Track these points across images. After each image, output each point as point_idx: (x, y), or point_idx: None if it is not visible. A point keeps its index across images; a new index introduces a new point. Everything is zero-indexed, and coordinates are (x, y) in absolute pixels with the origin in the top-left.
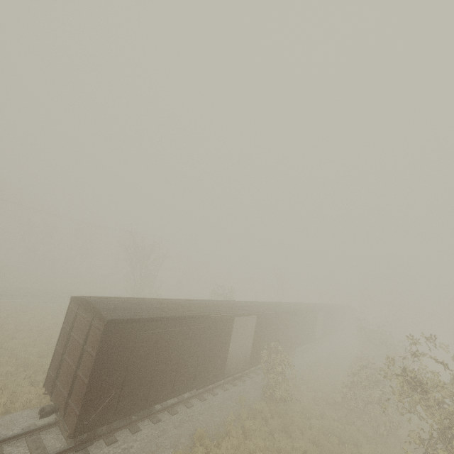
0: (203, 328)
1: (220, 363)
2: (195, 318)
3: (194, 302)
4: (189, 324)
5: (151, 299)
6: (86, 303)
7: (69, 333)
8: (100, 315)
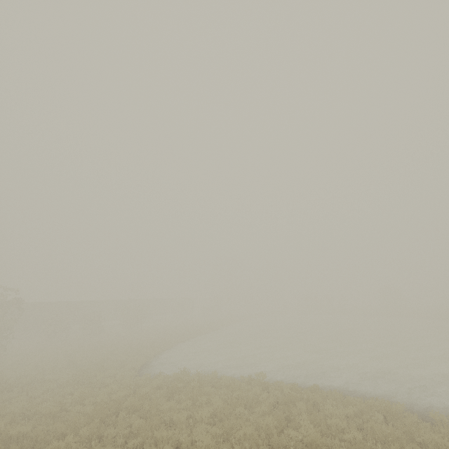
0: None
1: None
2: None
3: None
4: None
5: None
6: None
7: None
8: None
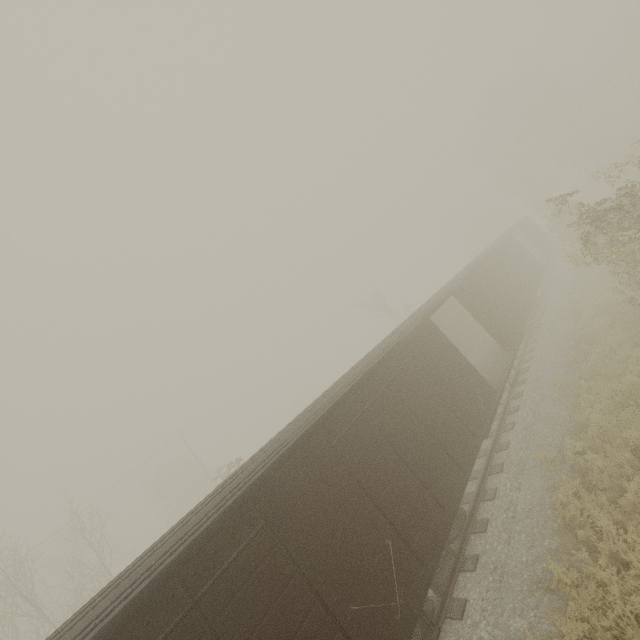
0: None
1: None
2: None
3: None
4: None
5: None
6: None
7: None
8: None
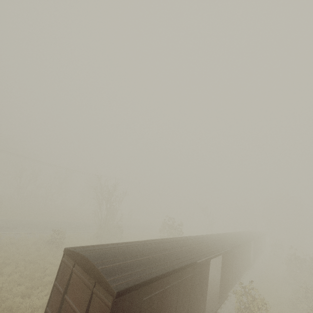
0: (191, 275)
1: (202, 309)
2: (186, 267)
3: (174, 245)
4: (182, 275)
5: (139, 245)
6: (84, 261)
7: (63, 296)
8: (105, 283)
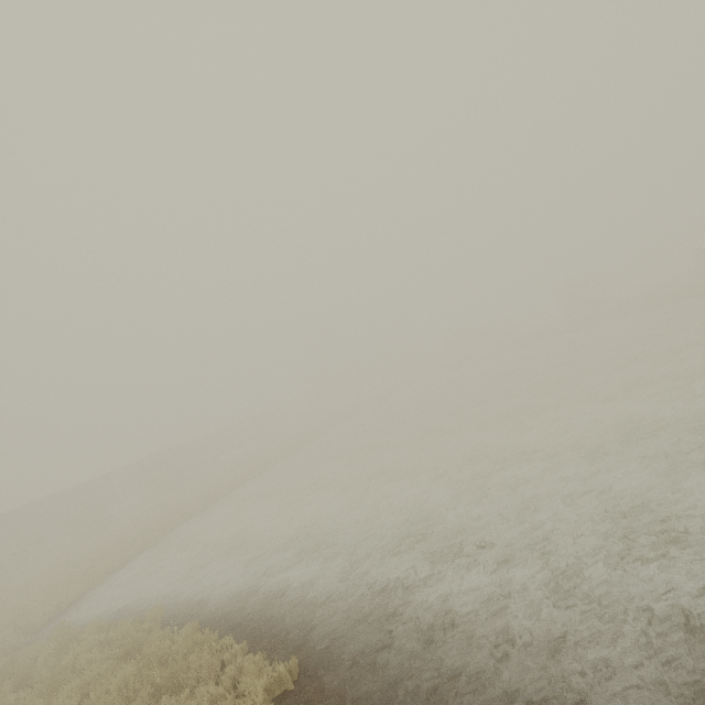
0: None
1: None
2: None
3: None
4: None
5: None
6: None
7: None
8: None
